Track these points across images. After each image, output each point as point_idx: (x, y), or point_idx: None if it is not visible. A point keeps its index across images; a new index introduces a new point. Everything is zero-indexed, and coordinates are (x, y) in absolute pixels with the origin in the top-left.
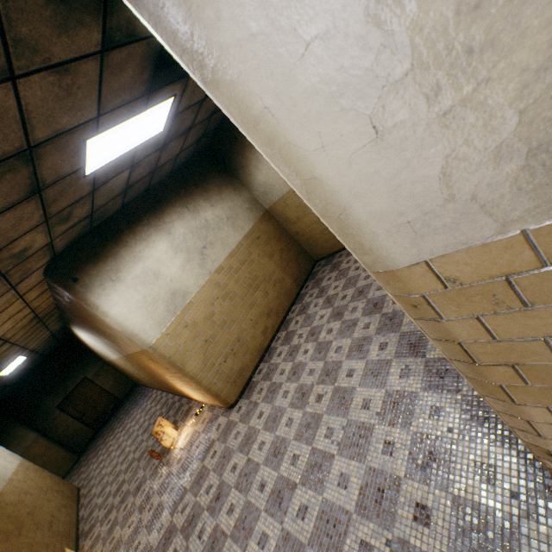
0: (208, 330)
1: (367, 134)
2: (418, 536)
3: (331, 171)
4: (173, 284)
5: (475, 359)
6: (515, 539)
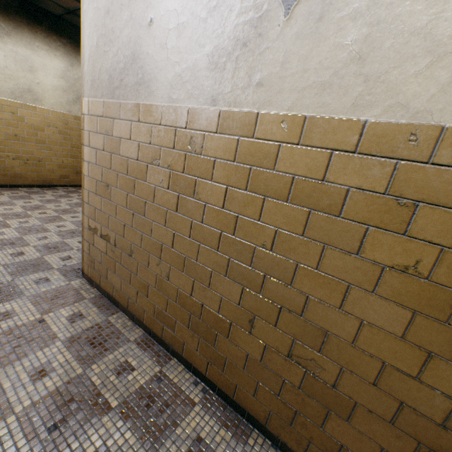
0: (26, 133)
1: (95, 43)
2: (3, 257)
3: (87, 46)
4: (37, 86)
5: (84, 157)
6: (42, 271)
